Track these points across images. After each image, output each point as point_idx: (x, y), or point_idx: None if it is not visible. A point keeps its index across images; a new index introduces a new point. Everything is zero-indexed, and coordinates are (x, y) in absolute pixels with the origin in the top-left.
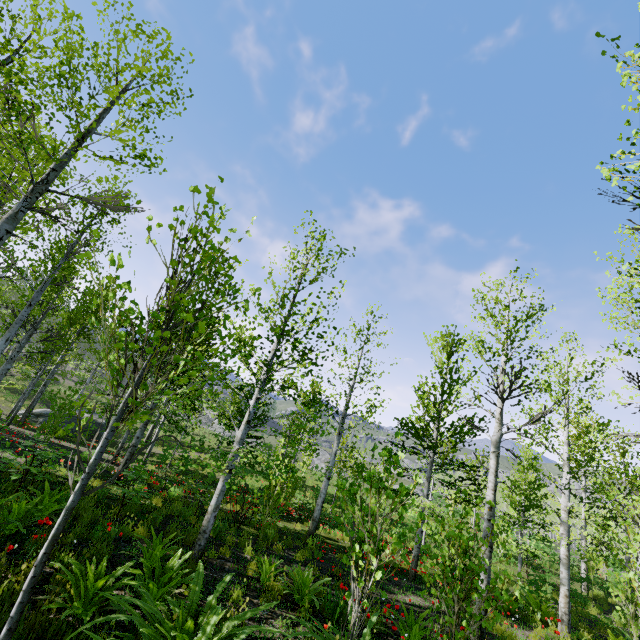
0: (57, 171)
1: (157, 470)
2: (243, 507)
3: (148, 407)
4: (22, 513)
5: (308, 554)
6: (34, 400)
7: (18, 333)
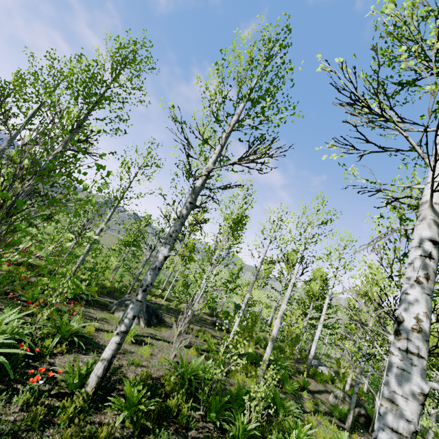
0: None
1: None
2: None
3: None
4: None
5: None
6: None
7: None
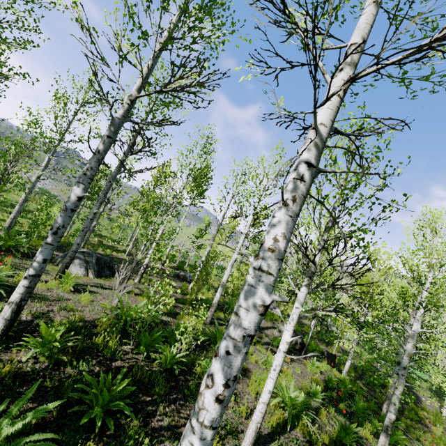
0: None
1: None
2: None
3: None
4: None
5: None
6: None
7: None
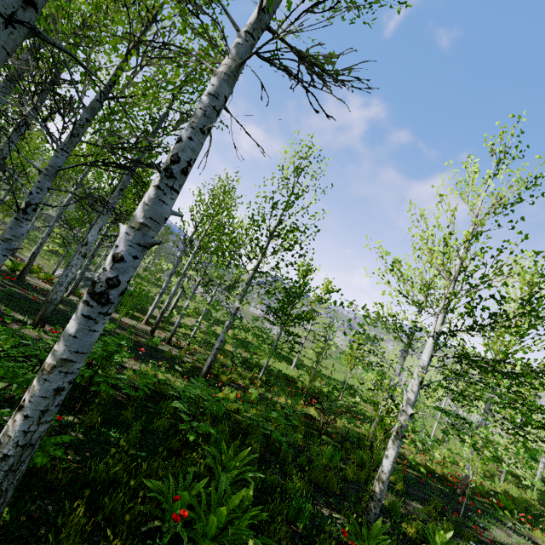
0: None
1: (198, 348)
2: None
3: (232, 312)
4: (248, 518)
5: (397, 478)
6: (84, 271)
7: (52, 197)
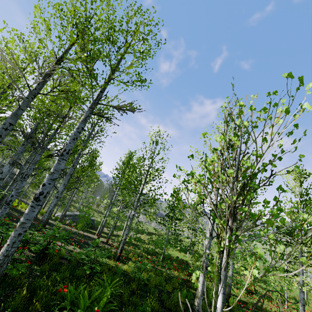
0: (102, 92)
1: (125, 246)
2: (177, 271)
3: (130, 217)
4: (103, 304)
5: None
6: (66, 210)
7: None
